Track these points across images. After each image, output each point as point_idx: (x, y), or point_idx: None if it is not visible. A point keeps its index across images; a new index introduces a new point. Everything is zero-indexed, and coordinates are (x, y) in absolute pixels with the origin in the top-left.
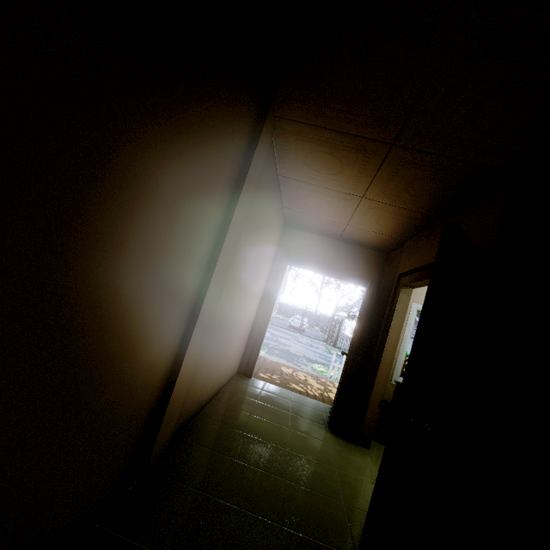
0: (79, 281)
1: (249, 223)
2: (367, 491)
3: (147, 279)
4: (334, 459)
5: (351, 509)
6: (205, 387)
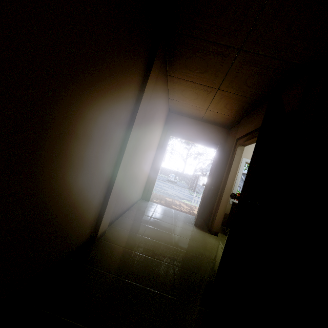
0: (67, 100)
1: (151, 101)
2: (217, 253)
3: (100, 115)
4: (199, 239)
5: (209, 260)
6: (125, 200)
